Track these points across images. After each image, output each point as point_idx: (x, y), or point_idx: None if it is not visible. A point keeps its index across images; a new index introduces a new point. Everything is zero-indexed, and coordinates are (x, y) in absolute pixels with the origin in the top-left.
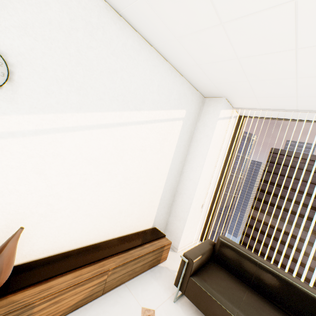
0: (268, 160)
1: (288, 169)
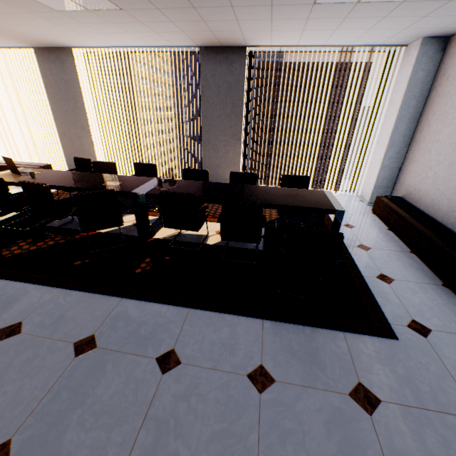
0: (257, 84)
1: (279, 90)
